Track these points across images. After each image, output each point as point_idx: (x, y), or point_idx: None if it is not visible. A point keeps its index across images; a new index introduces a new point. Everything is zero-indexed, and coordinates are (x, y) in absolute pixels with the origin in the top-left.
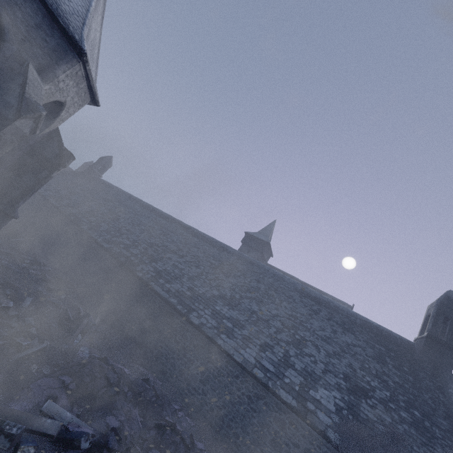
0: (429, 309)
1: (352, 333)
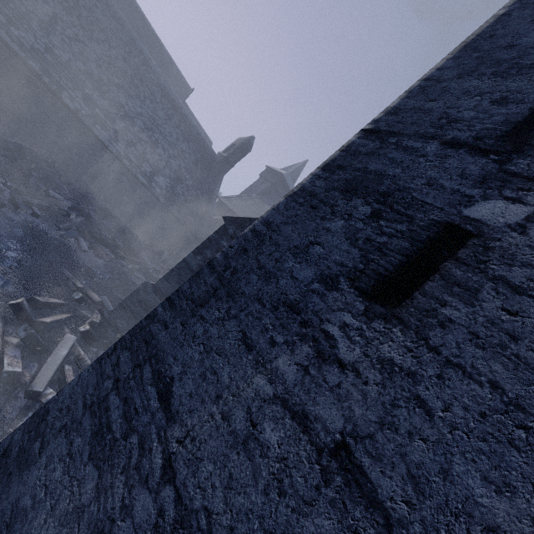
0: (237, 141)
1: (188, 143)
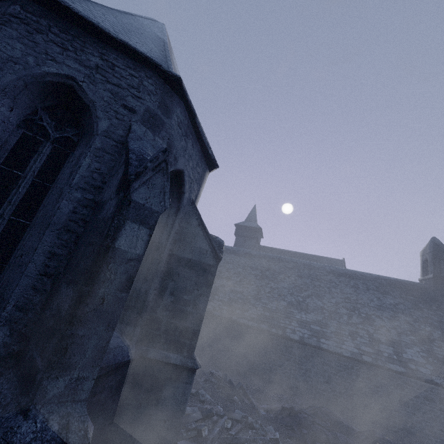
0: (423, 255)
1: (388, 294)
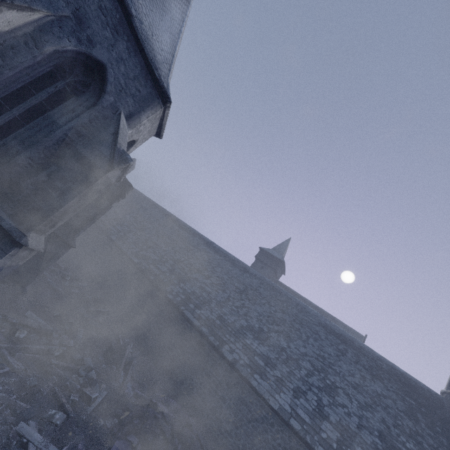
0: None
1: (380, 381)
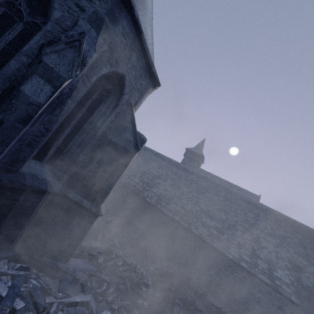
0: None
1: (282, 228)
